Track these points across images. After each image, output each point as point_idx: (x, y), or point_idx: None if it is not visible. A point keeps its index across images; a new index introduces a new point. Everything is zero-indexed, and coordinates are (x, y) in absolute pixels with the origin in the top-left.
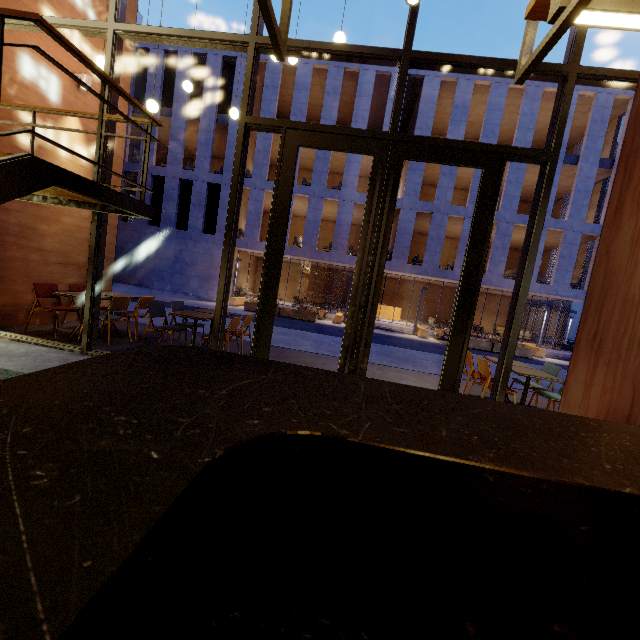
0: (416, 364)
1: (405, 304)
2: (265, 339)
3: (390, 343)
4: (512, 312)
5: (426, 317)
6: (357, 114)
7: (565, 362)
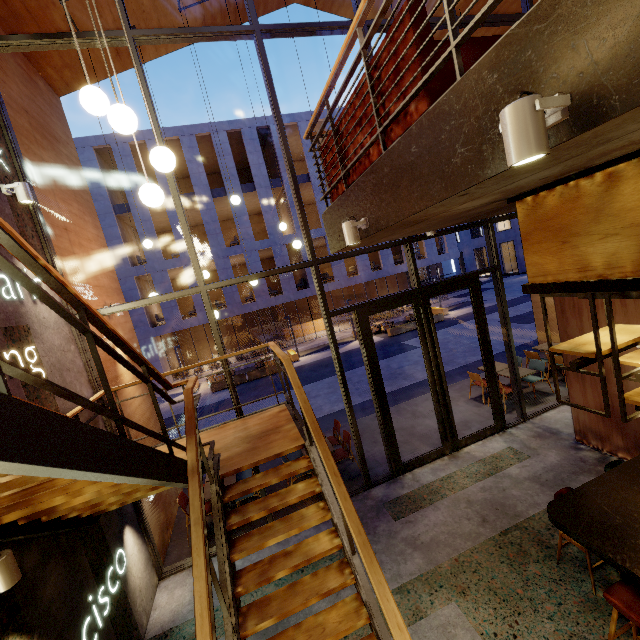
0: (404, 376)
1: None
2: (394, 443)
3: (360, 362)
4: (510, 354)
5: (345, 314)
6: (226, 173)
7: (461, 311)
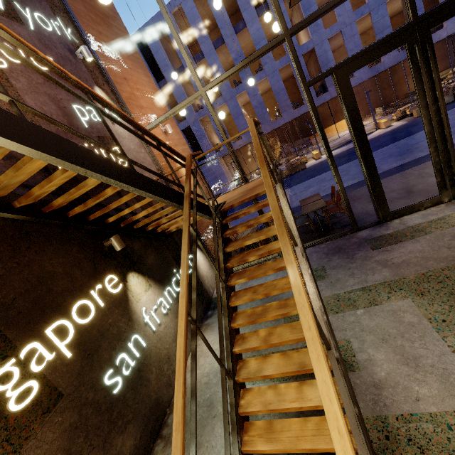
0: (421, 149)
1: None
2: (380, 195)
3: (376, 147)
4: None
5: (369, 110)
6: (242, 4)
7: None
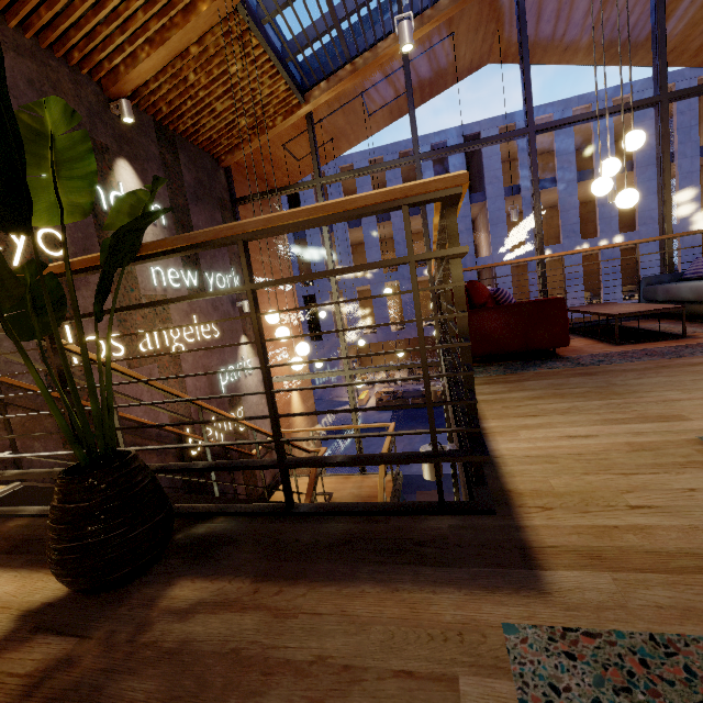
0: None
1: None
2: None
3: None
4: None
5: None
6: None
7: None
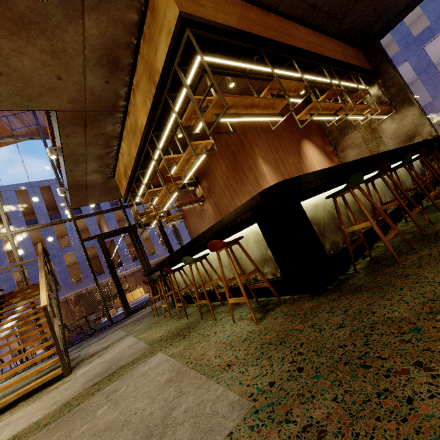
0: None
1: (142, 284)
2: (125, 299)
3: None
4: None
5: None
6: (60, 205)
7: None
